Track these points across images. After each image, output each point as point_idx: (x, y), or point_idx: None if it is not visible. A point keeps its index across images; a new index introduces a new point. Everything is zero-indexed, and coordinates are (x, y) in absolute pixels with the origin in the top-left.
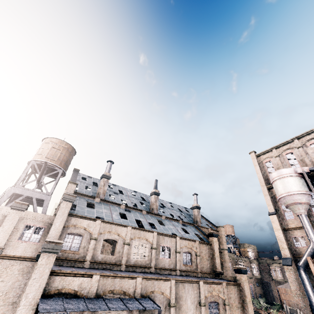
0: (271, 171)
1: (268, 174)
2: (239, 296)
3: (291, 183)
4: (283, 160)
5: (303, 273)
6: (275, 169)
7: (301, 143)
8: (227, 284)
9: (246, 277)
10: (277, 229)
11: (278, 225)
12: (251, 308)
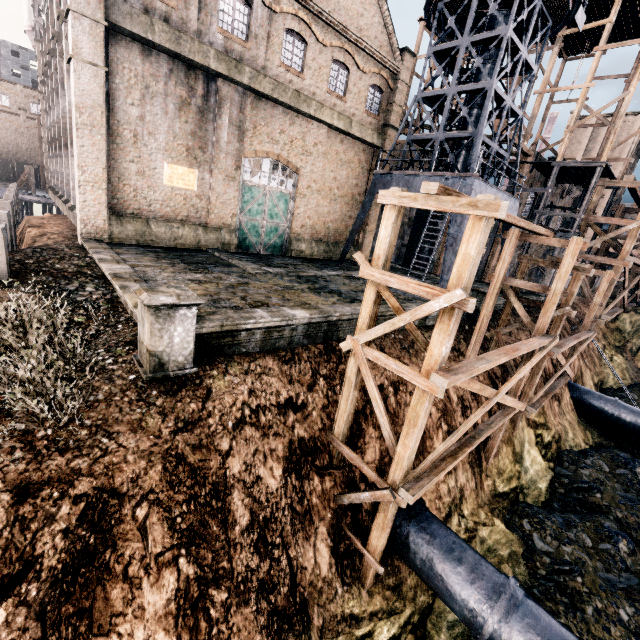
0: None
1: None
2: None
3: (27, 11)
4: None
5: None
6: None
7: None
8: None
9: None
10: None
11: None
12: None
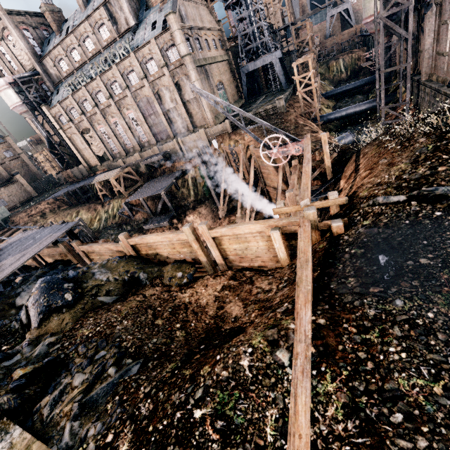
0: (2, 70)
1: (2, 74)
2: (20, 187)
3: (9, 97)
4: (1, 56)
5: (52, 155)
6: (3, 66)
7: (0, 33)
8: (6, 187)
9: (20, 175)
10: (35, 128)
11: (34, 126)
12: (30, 188)
